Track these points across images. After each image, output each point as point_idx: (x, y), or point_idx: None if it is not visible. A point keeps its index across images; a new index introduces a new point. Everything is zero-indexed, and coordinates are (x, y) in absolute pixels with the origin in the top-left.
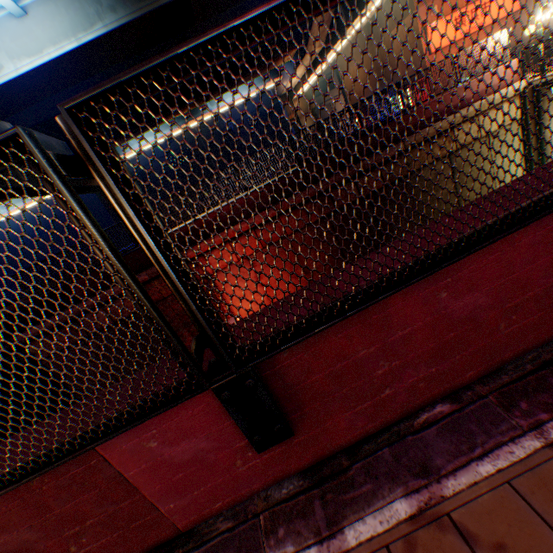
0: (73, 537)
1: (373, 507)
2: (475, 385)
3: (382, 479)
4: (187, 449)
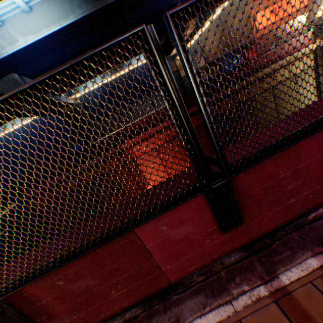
0: (113, 284)
1: (294, 263)
2: None
3: (295, 249)
4: (181, 232)
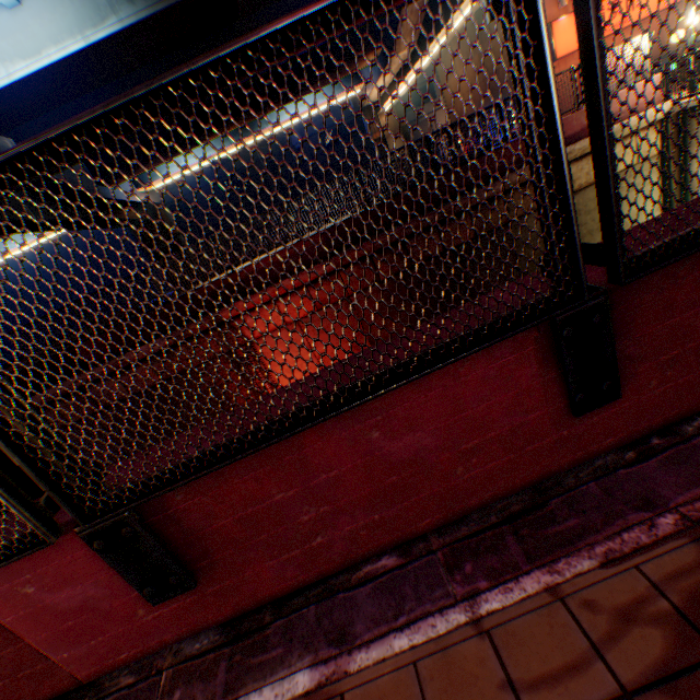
0: None
1: (276, 676)
2: (431, 536)
3: (296, 644)
4: (74, 596)
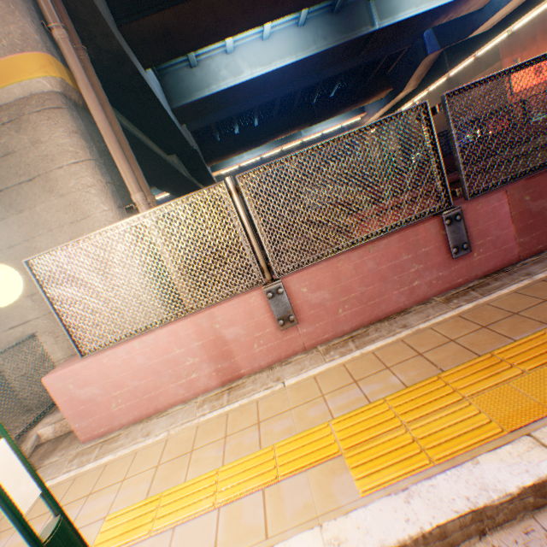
0: None
1: None
2: None
3: None
4: None
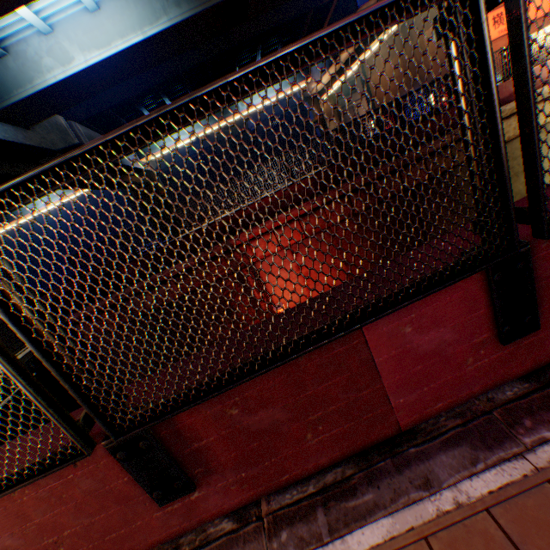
0: (311, 423)
1: None
2: None
3: None
4: (431, 340)
